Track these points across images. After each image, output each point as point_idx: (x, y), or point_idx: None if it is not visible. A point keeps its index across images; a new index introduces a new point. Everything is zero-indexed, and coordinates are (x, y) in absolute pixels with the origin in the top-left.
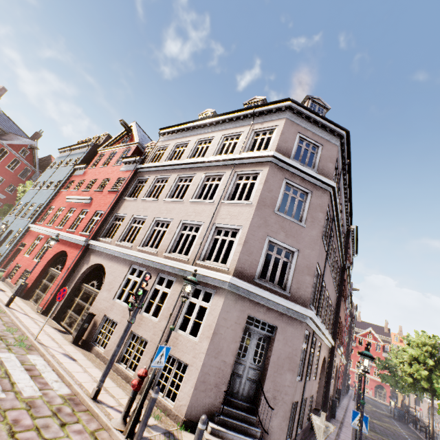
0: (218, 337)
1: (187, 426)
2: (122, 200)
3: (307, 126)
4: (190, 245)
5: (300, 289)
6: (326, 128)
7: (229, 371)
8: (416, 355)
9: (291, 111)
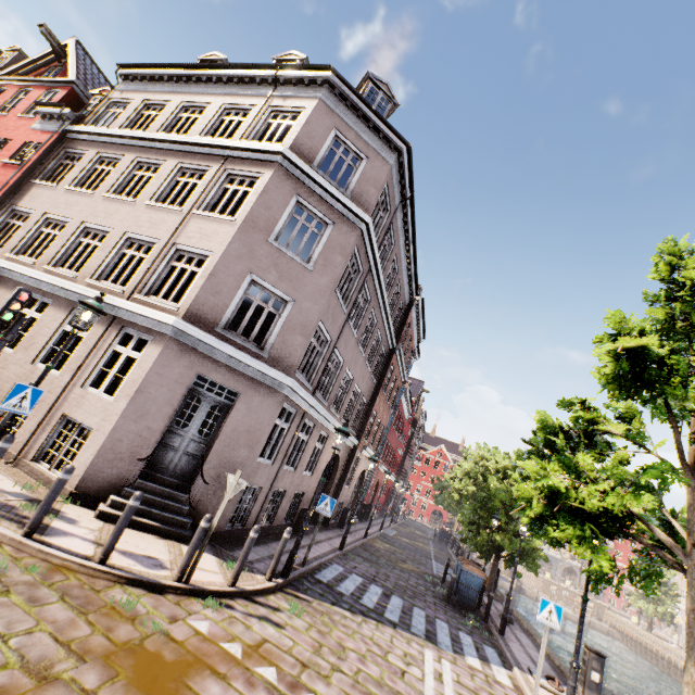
0: (144, 396)
1: (77, 500)
2: (30, 184)
3: (352, 121)
4: (171, 289)
5: (285, 351)
6: (380, 132)
7: (156, 440)
8: (470, 470)
9: (331, 90)
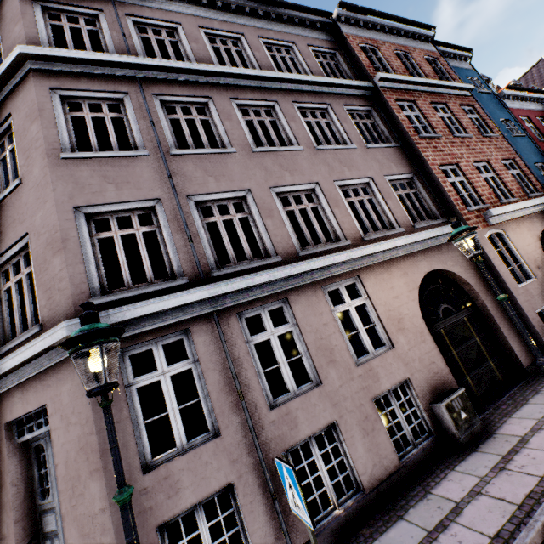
0: None
1: None
2: None
3: None
4: None
5: (53, 296)
6: None
7: None
8: None
9: None
